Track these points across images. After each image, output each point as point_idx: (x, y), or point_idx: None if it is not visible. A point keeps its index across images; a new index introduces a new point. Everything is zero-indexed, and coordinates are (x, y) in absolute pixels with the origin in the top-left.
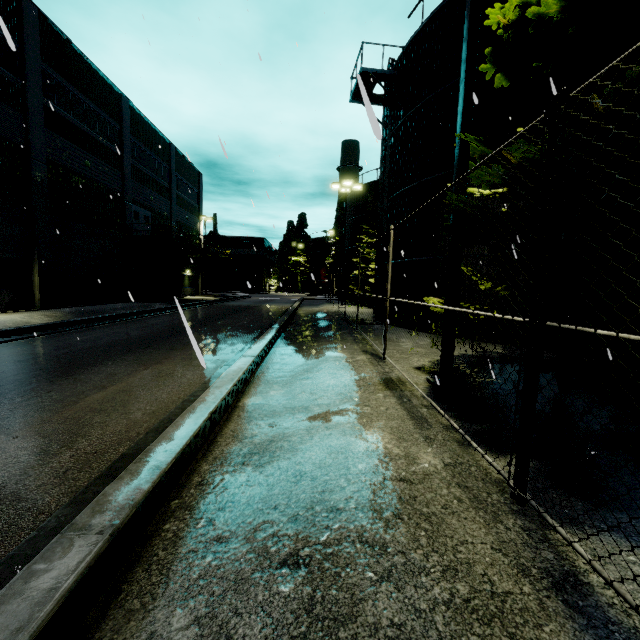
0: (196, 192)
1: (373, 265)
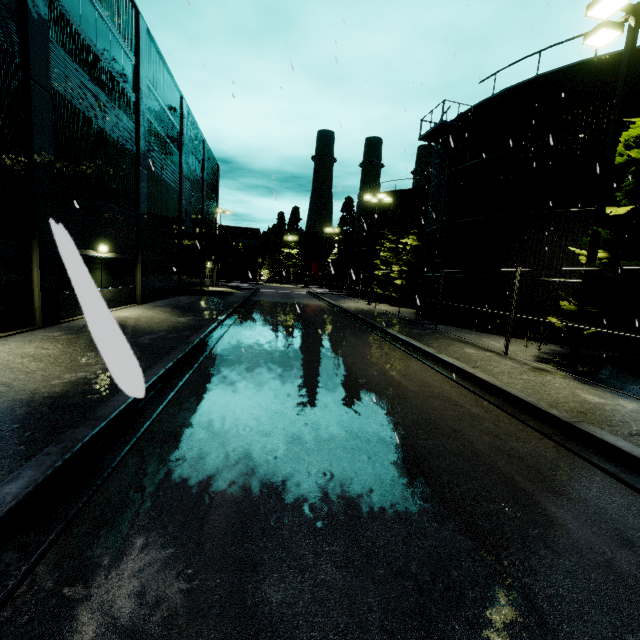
0: (215, 185)
1: (395, 268)
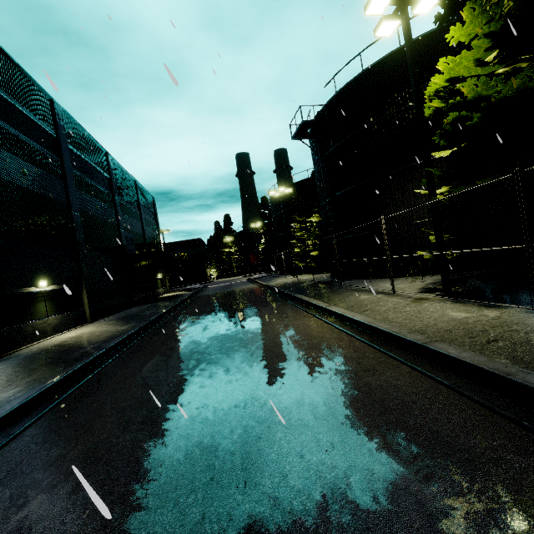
0: (153, 213)
1: (309, 243)
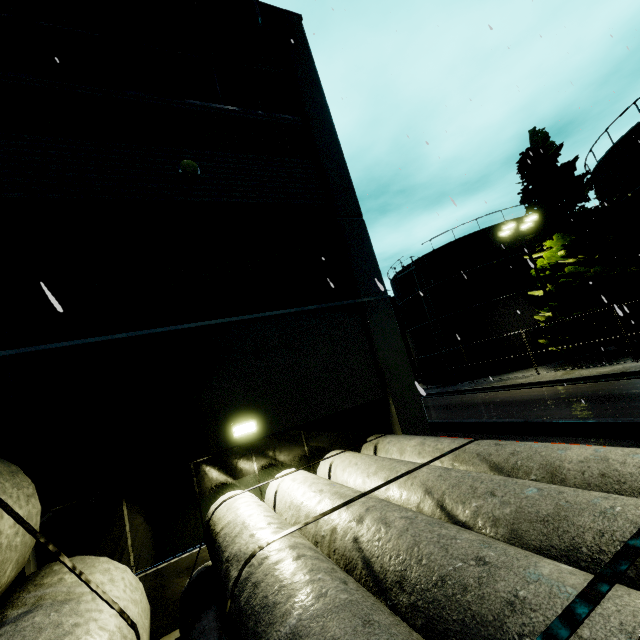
0: None
1: None
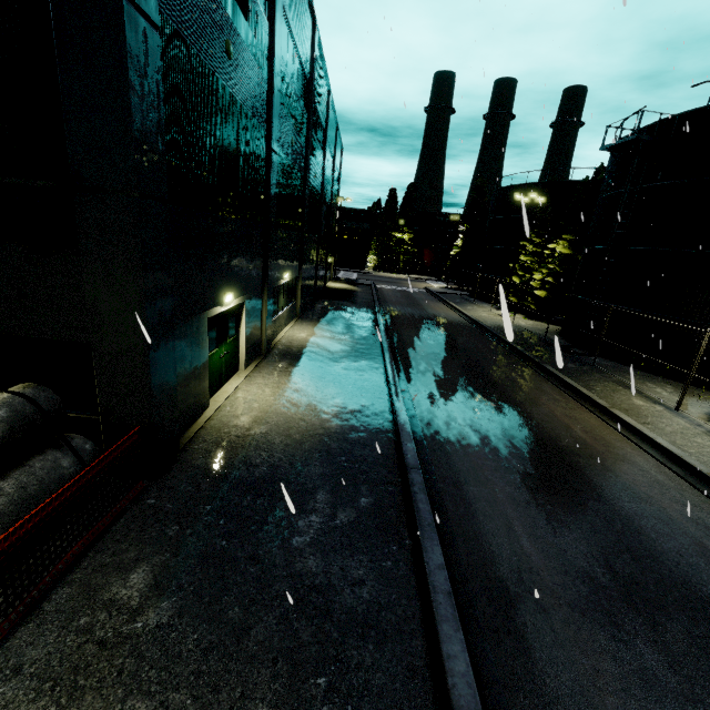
0: (338, 171)
1: (537, 276)
